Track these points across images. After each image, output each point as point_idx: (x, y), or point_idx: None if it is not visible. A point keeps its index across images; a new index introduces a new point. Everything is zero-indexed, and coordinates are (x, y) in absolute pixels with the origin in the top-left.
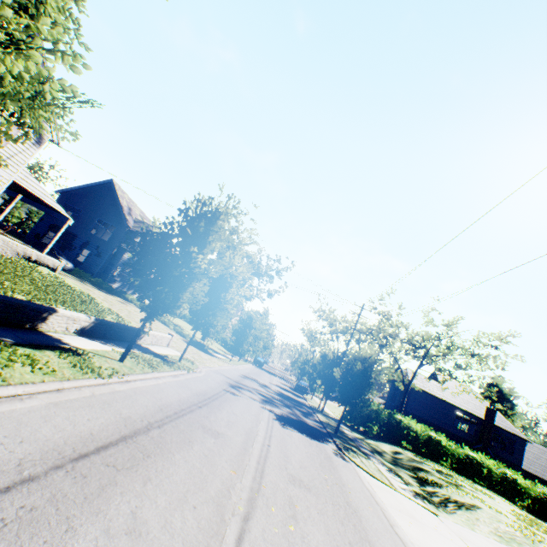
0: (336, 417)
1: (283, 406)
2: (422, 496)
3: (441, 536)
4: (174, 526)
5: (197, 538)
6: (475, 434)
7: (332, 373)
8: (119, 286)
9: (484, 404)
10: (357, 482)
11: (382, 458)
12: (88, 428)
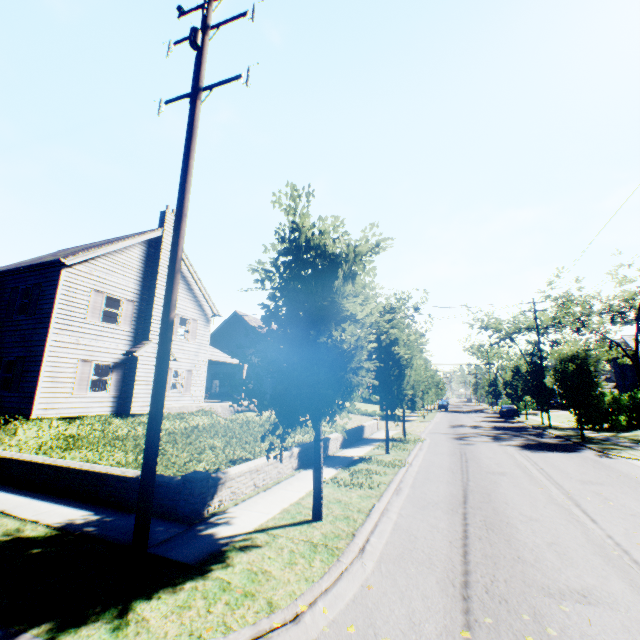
0: (568, 426)
1: (512, 437)
2: None
3: None
4: (545, 514)
5: (562, 516)
6: None
7: (538, 384)
8: None
9: None
10: (637, 470)
11: None
12: (444, 491)
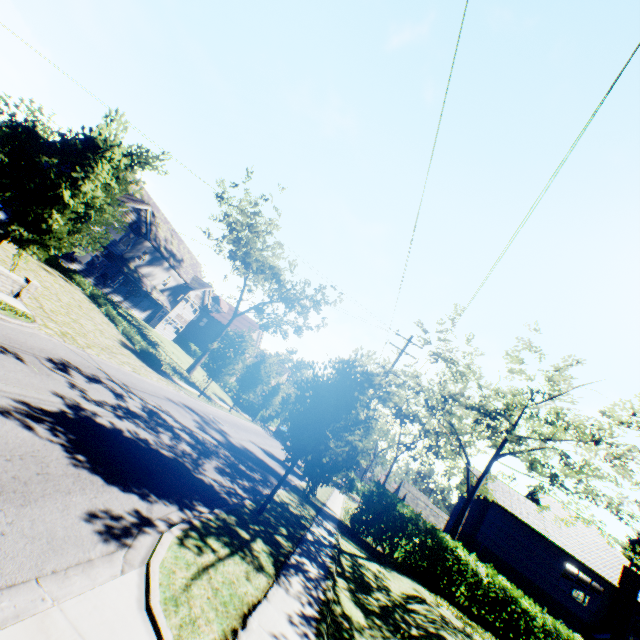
0: (339, 516)
1: (182, 441)
2: None
3: None
4: None
5: None
6: (599, 612)
7: None
8: (80, 270)
9: (619, 561)
10: None
11: (353, 595)
12: None
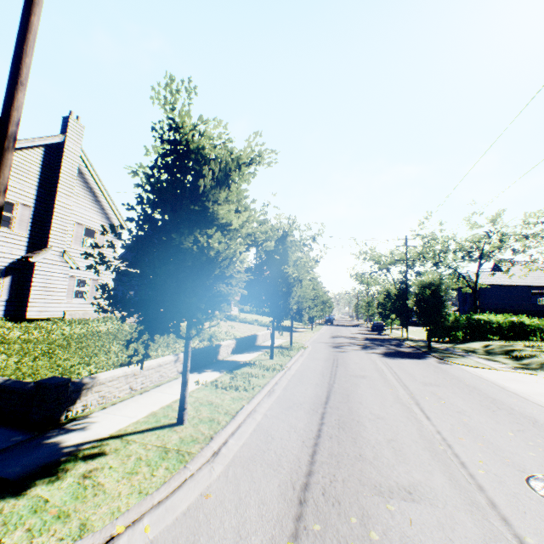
0: (420, 339)
1: (378, 346)
2: (520, 367)
3: (542, 384)
4: (390, 413)
5: (404, 414)
6: None
7: (402, 305)
8: None
9: None
10: (466, 374)
11: (476, 354)
12: (311, 393)
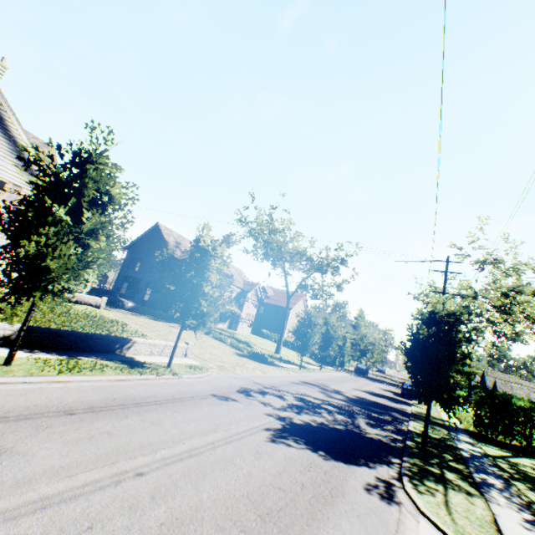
0: (460, 426)
1: (333, 413)
2: None
3: None
4: None
5: None
6: None
7: None
8: None
9: None
10: None
11: None
12: None
